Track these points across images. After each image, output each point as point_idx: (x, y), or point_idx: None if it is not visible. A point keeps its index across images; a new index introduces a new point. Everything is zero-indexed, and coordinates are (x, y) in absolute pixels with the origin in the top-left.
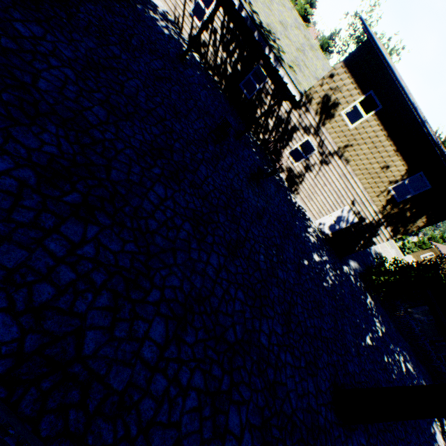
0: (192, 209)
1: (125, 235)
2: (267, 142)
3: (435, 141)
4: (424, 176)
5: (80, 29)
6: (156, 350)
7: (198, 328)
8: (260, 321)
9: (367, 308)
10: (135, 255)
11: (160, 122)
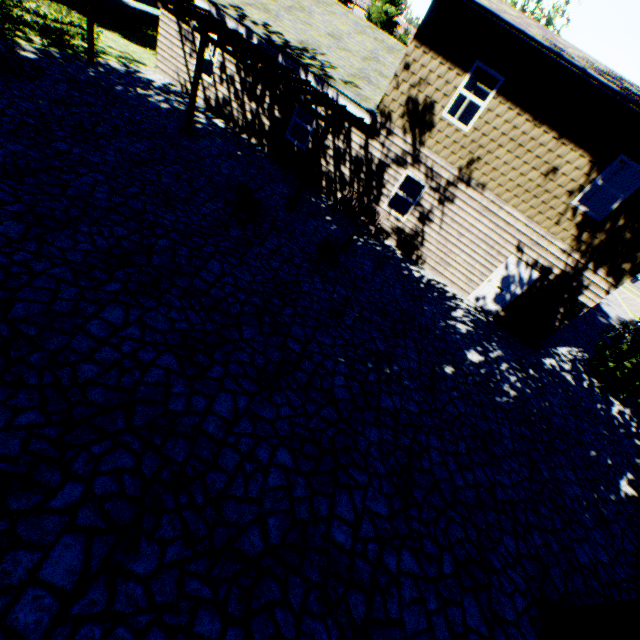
0: (183, 330)
1: (20, 401)
2: (347, 201)
3: (619, 91)
4: (630, 160)
5: (2, 135)
6: (51, 604)
7: (168, 540)
8: (333, 498)
9: (615, 424)
10: (37, 430)
11: (133, 219)
